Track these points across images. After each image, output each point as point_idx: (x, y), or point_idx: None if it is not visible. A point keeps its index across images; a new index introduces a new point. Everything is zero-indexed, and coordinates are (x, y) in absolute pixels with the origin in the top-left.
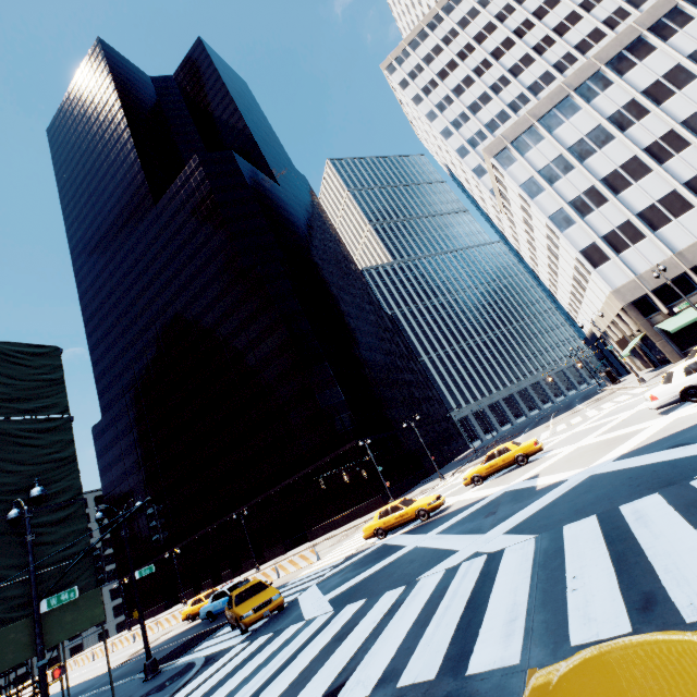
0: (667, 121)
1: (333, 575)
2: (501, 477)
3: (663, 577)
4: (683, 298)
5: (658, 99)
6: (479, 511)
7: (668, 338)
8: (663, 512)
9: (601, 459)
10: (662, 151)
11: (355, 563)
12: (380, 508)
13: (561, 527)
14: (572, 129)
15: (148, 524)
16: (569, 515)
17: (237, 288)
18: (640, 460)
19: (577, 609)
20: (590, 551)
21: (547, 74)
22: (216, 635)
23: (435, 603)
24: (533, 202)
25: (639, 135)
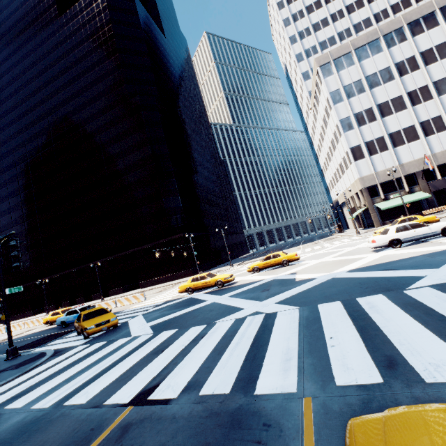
0: (426, 78)
1: (155, 311)
2: (271, 271)
3: (399, 347)
4: (394, 192)
5: (427, 61)
6: (257, 287)
7: (378, 212)
8: (389, 306)
9: (338, 270)
10: (417, 98)
11: (171, 306)
12: (190, 276)
13: (316, 305)
14: (373, 63)
15: (10, 253)
16: (320, 298)
17: (119, 107)
18: (365, 274)
19: (337, 359)
20: (340, 323)
21: (368, 20)
22: (65, 337)
23: (228, 340)
24: (334, 106)
25: (408, 82)
